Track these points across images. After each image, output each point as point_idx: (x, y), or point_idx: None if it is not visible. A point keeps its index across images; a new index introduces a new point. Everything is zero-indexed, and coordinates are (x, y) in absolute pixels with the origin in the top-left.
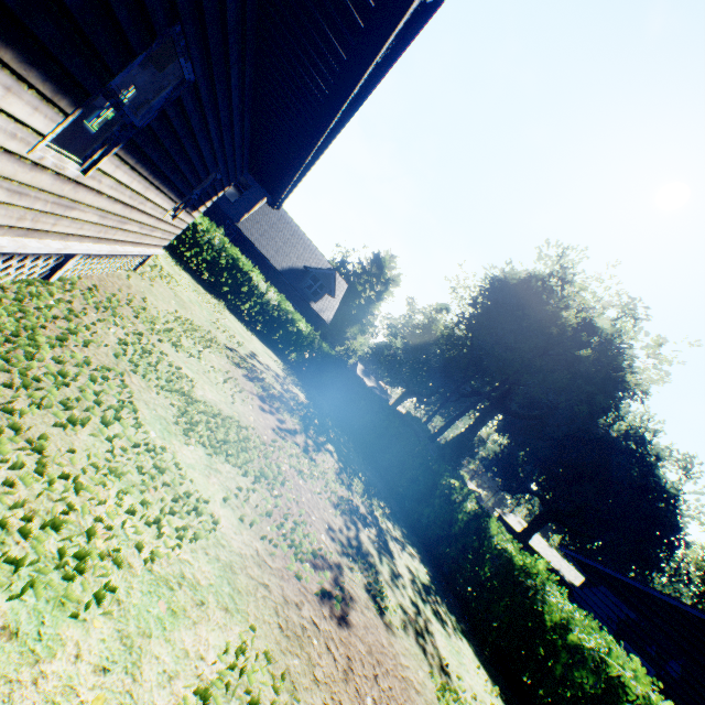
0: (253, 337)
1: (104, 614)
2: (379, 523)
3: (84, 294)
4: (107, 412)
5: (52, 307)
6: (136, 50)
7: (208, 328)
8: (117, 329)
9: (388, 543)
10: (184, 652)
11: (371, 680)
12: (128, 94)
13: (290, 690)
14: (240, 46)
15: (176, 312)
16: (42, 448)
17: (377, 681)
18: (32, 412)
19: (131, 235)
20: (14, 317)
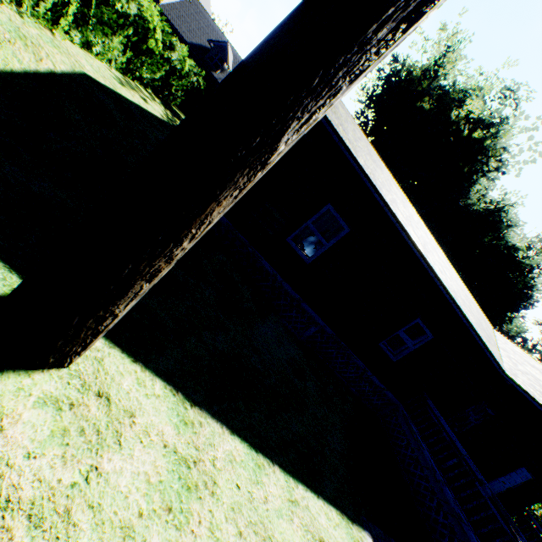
0: None
1: None
2: None
3: None
4: None
5: None
6: None
7: None
8: None
9: None
10: None
11: None
12: None
13: None
14: None
15: None
16: None
17: None
18: None
19: None
20: None
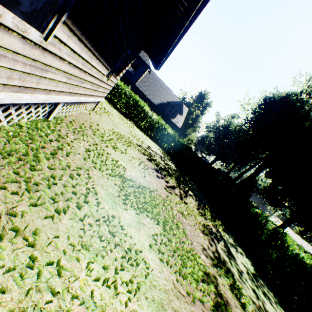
0: (147, 138)
1: None
2: (222, 236)
3: (67, 125)
4: (80, 198)
5: (49, 134)
6: None
7: (128, 136)
8: (84, 143)
9: (230, 249)
10: None
11: None
12: None
13: None
14: None
15: (113, 129)
16: (33, 243)
17: None
18: (30, 210)
19: (87, 90)
20: (25, 143)
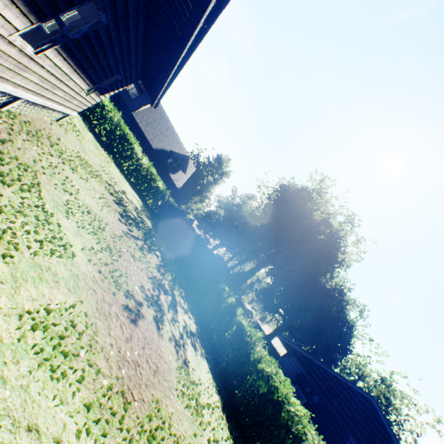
0: (127, 183)
1: (6, 263)
2: (175, 297)
3: (21, 124)
4: (23, 186)
5: (0, 124)
6: (75, 3)
7: (98, 169)
8: (38, 148)
9: (177, 307)
10: (43, 294)
11: (141, 347)
12: (73, 13)
13: (94, 331)
14: (136, 13)
15: (79, 153)
16: None
17: (144, 349)
18: None
19: (58, 97)
20: None
